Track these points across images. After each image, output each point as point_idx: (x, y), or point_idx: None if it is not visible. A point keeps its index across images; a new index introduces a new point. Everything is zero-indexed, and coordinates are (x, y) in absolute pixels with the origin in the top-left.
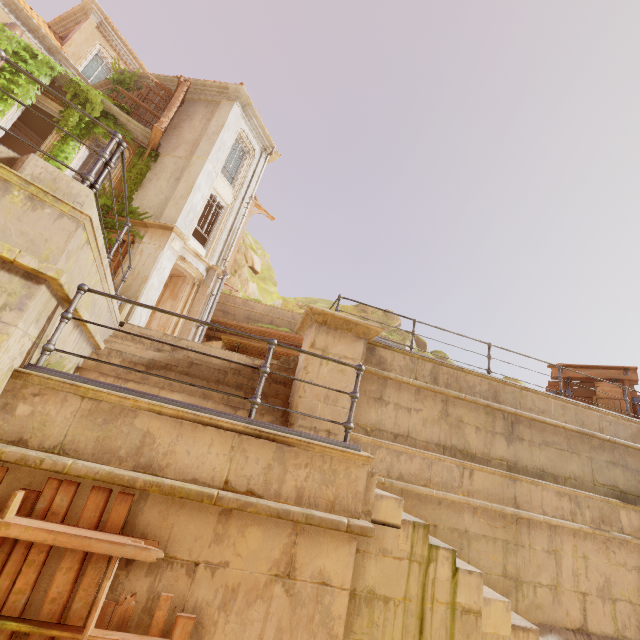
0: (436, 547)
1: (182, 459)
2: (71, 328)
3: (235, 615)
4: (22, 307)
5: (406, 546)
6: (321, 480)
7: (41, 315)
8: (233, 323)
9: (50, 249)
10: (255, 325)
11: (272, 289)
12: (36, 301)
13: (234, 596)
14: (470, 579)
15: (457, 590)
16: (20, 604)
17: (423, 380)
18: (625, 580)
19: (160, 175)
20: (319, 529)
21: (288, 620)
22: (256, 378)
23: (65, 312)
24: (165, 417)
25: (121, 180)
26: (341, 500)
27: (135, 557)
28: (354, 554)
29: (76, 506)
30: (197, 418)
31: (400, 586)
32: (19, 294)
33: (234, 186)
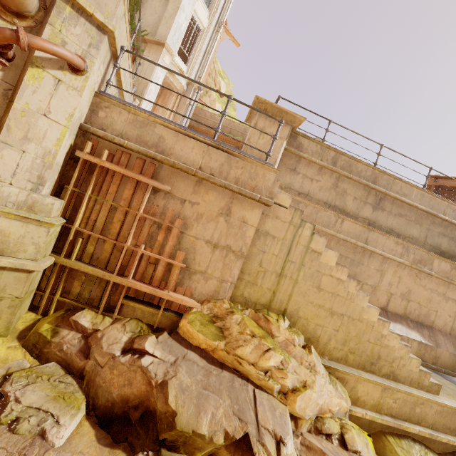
0: (305, 221)
1: (178, 152)
2: (115, 85)
3: (201, 224)
4: (98, 48)
5: (289, 217)
6: (249, 177)
7: (105, 60)
8: (203, 128)
9: (108, 12)
10: None
11: (232, 113)
12: (104, 46)
13: (201, 217)
14: (320, 239)
15: (311, 242)
16: (112, 198)
17: (326, 162)
18: (421, 293)
19: None
20: (245, 199)
21: (225, 232)
22: None
23: (115, 62)
24: (170, 130)
25: None
26: (258, 188)
27: (158, 187)
28: (261, 213)
29: (130, 164)
30: (186, 133)
31: (282, 233)
32: (96, 39)
33: (210, 10)
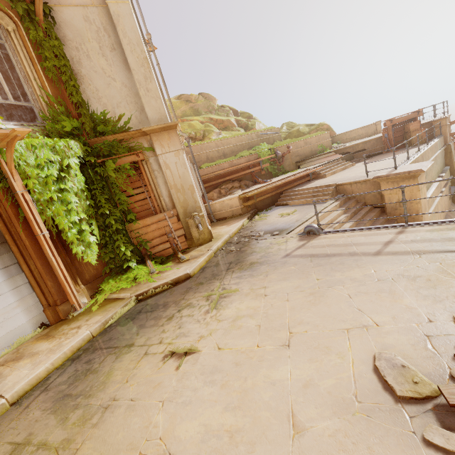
0: None
1: None
2: None
3: None
4: None
5: None
6: None
7: None
8: (206, 176)
9: None
10: (208, 167)
11: None
12: None
13: None
14: None
15: None
16: None
17: None
18: (443, 203)
19: (84, 49)
20: None
21: None
22: (363, 216)
23: None
24: None
25: (46, 77)
26: None
27: None
28: None
29: None
30: None
31: None
32: None
33: None
